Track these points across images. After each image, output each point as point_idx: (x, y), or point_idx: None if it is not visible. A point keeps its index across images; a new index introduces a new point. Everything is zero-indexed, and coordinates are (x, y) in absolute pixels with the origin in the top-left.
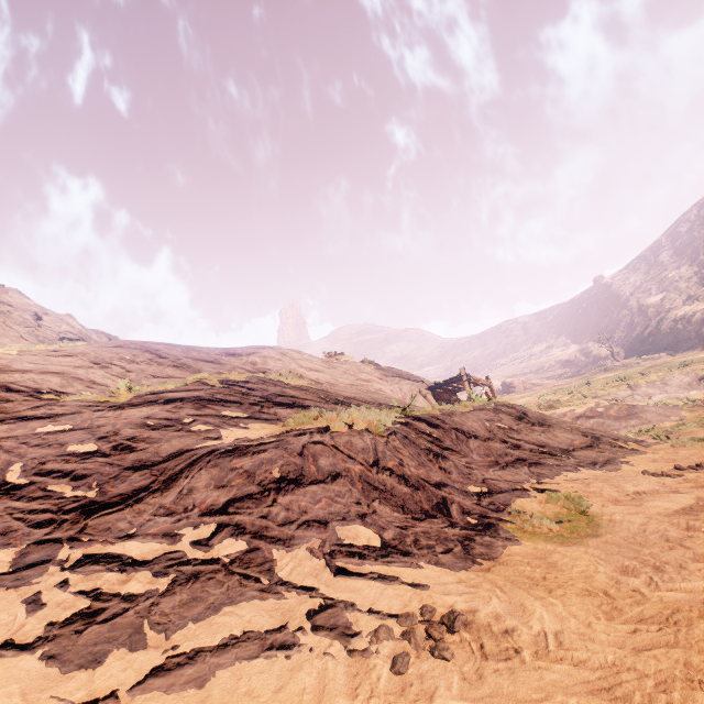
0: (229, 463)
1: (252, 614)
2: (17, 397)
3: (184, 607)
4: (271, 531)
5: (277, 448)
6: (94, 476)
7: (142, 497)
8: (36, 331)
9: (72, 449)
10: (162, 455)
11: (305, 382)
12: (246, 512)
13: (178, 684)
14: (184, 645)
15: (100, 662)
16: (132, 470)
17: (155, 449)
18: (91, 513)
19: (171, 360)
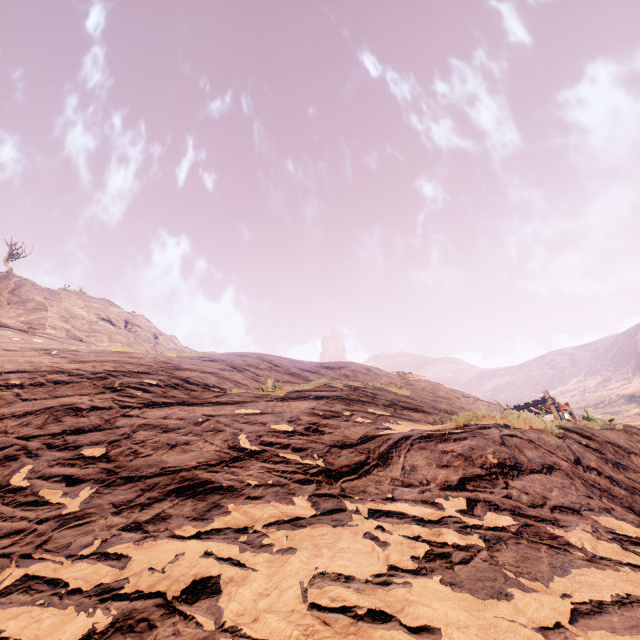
0: (435, 447)
1: (610, 579)
2: (196, 388)
3: (526, 563)
4: (526, 511)
5: (475, 437)
6: (309, 450)
7: (368, 470)
8: (156, 347)
9: (273, 427)
10: (353, 438)
11: (407, 392)
12: (486, 490)
13: (619, 628)
14: (575, 594)
15: (508, 595)
16: (338, 447)
17: (341, 433)
18: (335, 477)
19: (284, 368)
